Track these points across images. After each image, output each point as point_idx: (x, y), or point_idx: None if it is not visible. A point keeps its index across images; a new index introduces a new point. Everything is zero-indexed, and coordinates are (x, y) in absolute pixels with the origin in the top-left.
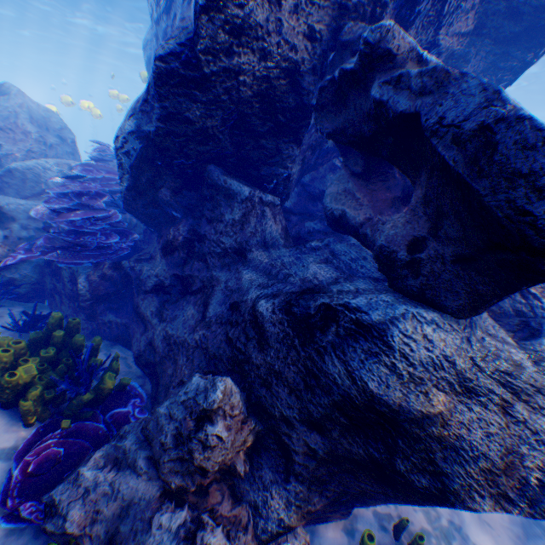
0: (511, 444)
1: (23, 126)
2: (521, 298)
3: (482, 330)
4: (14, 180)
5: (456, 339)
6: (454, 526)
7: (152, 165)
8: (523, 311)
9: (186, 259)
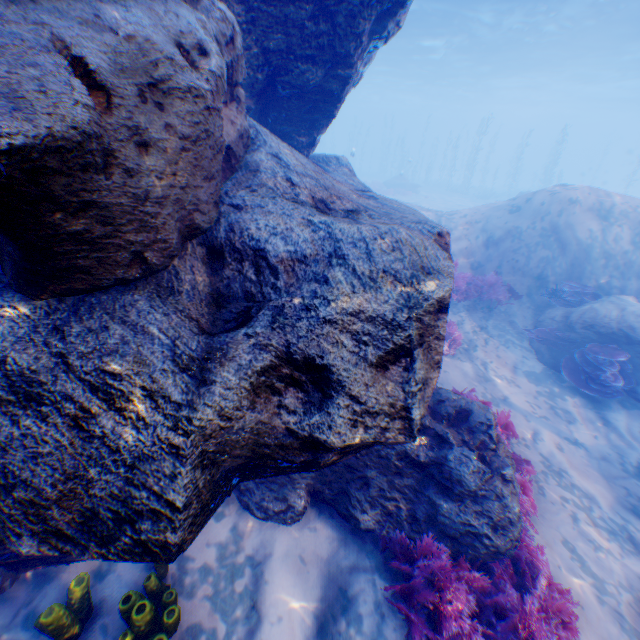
0: (76, 468)
1: None
2: (256, 275)
3: (116, 317)
4: None
5: (22, 328)
6: (252, 562)
7: None
8: (254, 292)
9: None
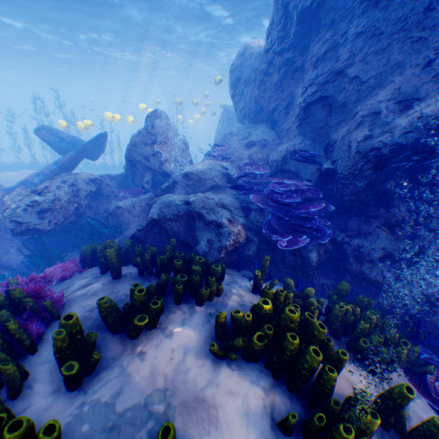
0: None
1: (171, 139)
2: None
3: None
4: (188, 180)
5: None
6: None
7: (397, 166)
8: None
9: (414, 234)
